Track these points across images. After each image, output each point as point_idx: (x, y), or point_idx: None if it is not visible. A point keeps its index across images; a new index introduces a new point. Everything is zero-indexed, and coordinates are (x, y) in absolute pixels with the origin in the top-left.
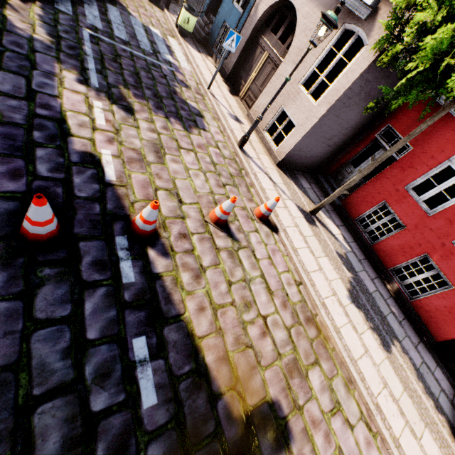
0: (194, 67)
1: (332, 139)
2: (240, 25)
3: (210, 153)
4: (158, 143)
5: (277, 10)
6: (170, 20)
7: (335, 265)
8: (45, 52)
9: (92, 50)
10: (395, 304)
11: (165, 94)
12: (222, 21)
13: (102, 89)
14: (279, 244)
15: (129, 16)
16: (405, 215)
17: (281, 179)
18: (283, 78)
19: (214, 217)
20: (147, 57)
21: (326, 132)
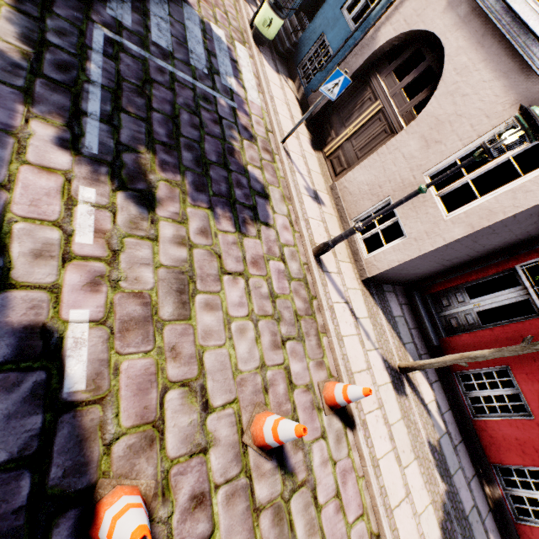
0: (266, 101)
1: (451, 260)
2: (346, 47)
3: (270, 273)
4: (186, 270)
5: (410, 41)
6: (243, 13)
7: (427, 474)
8: (2, 78)
9: (103, 71)
10: (494, 525)
11: (214, 157)
12: (320, 32)
13: (103, 156)
14: (353, 453)
15: (181, 3)
16: (537, 400)
17: (365, 308)
18: (399, 155)
19: (260, 440)
20: (197, 83)
21: (449, 254)
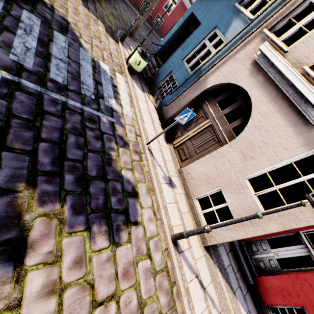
0: (136, 113)
1: None
2: (187, 83)
3: (139, 277)
4: None
5: (227, 87)
6: (122, 54)
7: None
8: None
9: None
10: None
11: (95, 172)
12: (169, 71)
13: None
14: None
15: (78, 48)
16: None
17: (209, 273)
18: (226, 160)
19: None
20: (85, 108)
21: None
